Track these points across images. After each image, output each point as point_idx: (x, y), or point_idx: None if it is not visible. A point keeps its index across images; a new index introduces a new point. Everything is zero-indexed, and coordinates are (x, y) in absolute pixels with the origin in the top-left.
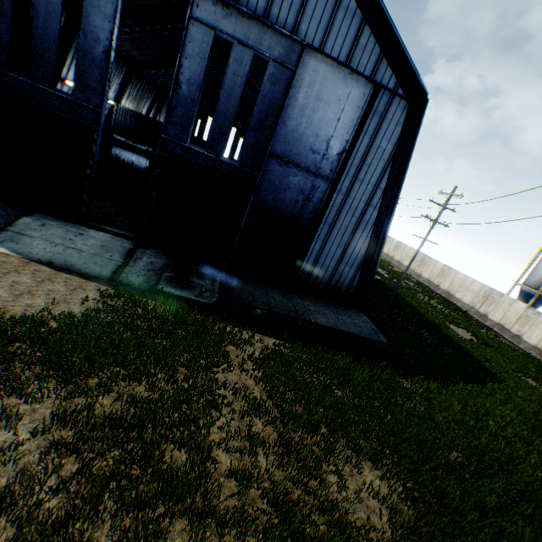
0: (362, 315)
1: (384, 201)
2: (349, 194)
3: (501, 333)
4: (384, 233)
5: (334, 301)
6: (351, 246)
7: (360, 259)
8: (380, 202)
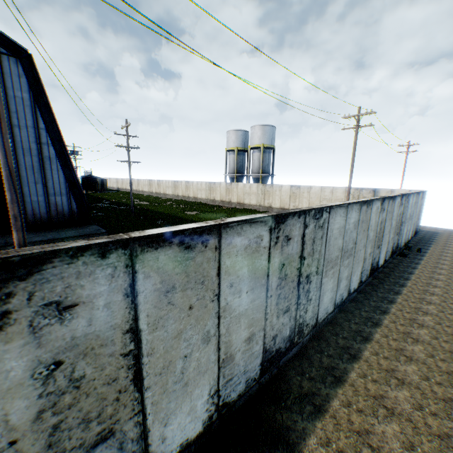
0: (93, 226)
1: (53, 138)
2: (15, 139)
3: (224, 204)
4: (70, 161)
5: (65, 227)
6: (49, 180)
7: (65, 187)
8: (50, 139)
